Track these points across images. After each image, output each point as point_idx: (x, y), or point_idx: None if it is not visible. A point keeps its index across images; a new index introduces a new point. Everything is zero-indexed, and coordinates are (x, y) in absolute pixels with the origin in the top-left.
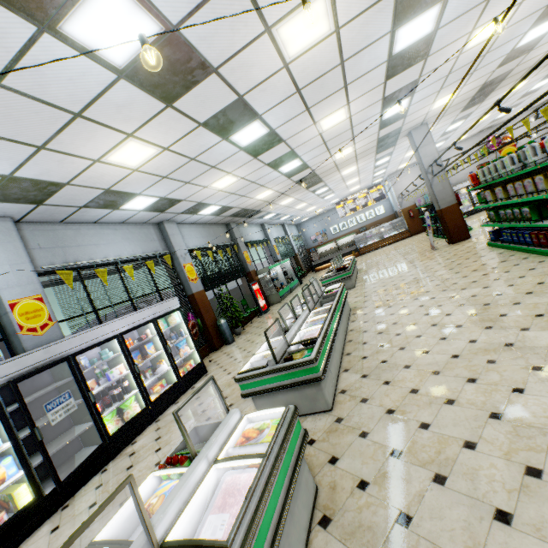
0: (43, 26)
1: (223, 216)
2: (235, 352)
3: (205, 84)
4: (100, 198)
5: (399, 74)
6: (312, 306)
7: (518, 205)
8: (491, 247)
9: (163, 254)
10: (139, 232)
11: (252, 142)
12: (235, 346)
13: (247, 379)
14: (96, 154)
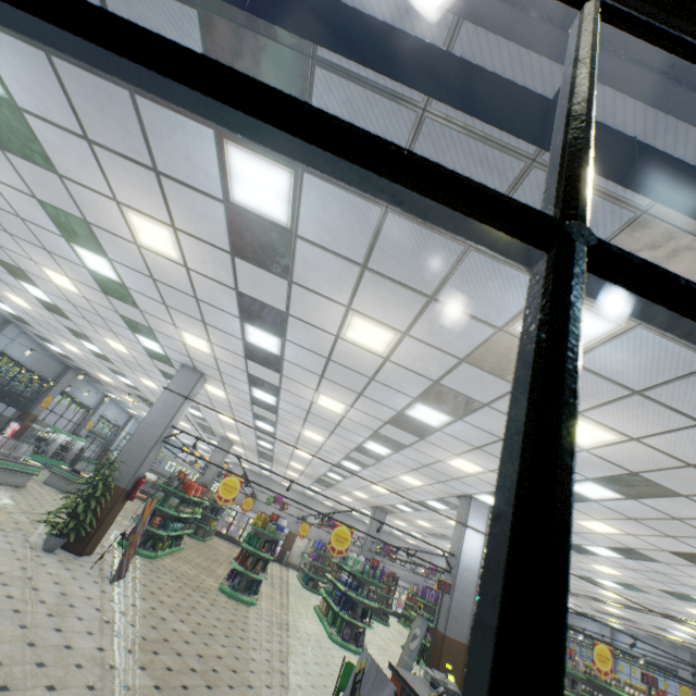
0: (13, 276)
1: (68, 360)
2: None
3: (69, 320)
4: None
5: None
6: None
7: None
8: None
9: None
10: None
11: (94, 350)
12: None
13: None
14: (0, 287)
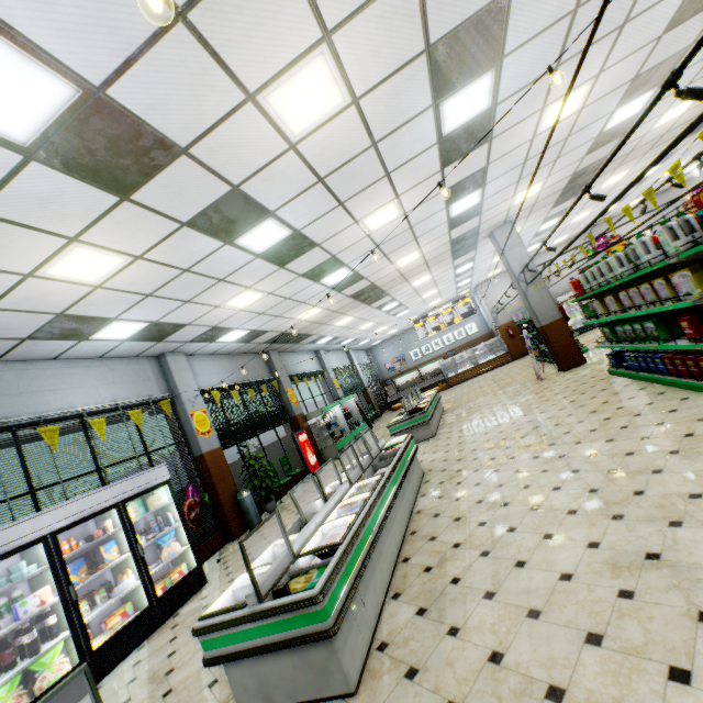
0: None
1: (257, 342)
2: (257, 545)
3: (174, 169)
4: (52, 325)
5: (458, 160)
6: (357, 476)
7: (639, 320)
8: (614, 375)
9: (162, 399)
10: (126, 369)
11: (271, 247)
12: (260, 533)
13: (212, 631)
14: (24, 266)
